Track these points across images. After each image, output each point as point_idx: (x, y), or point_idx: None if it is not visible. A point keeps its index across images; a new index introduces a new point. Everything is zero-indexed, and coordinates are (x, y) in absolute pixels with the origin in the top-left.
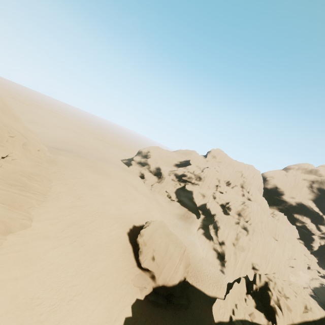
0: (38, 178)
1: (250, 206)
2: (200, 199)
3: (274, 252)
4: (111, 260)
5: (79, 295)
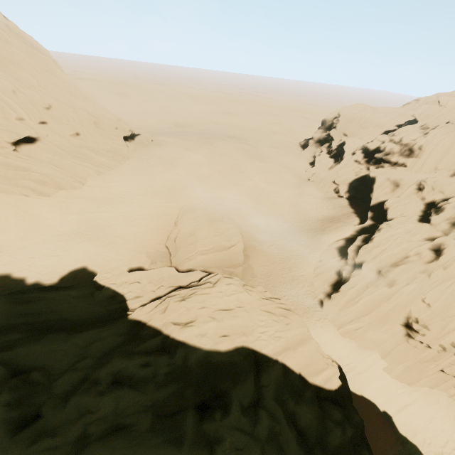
0: (109, 154)
1: None
2: (384, 192)
3: None
4: (136, 230)
5: (89, 242)
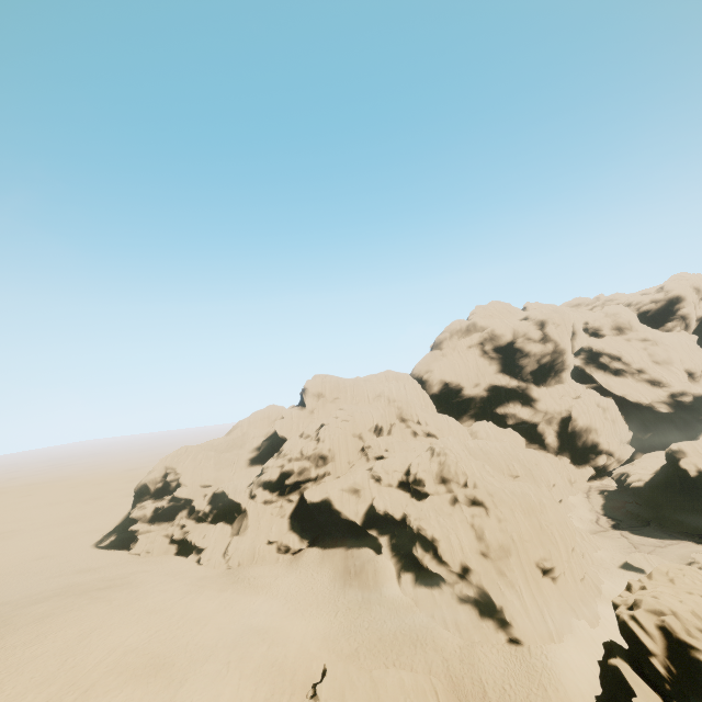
0: None
1: (447, 450)
2: (353, 504)
3: (545, 509)
4: None
5: None
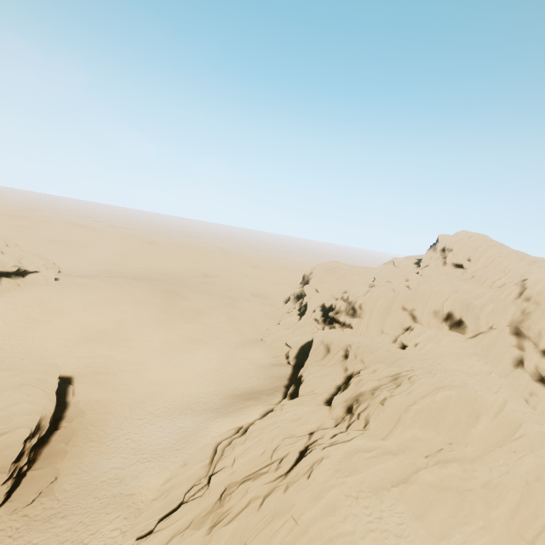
0: None
1: (401, 381)
2: (316, 358)
3: None
4: None
5: None
